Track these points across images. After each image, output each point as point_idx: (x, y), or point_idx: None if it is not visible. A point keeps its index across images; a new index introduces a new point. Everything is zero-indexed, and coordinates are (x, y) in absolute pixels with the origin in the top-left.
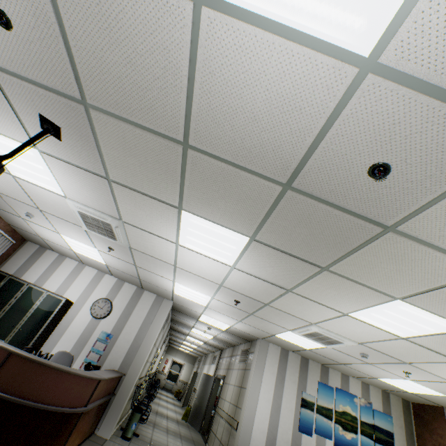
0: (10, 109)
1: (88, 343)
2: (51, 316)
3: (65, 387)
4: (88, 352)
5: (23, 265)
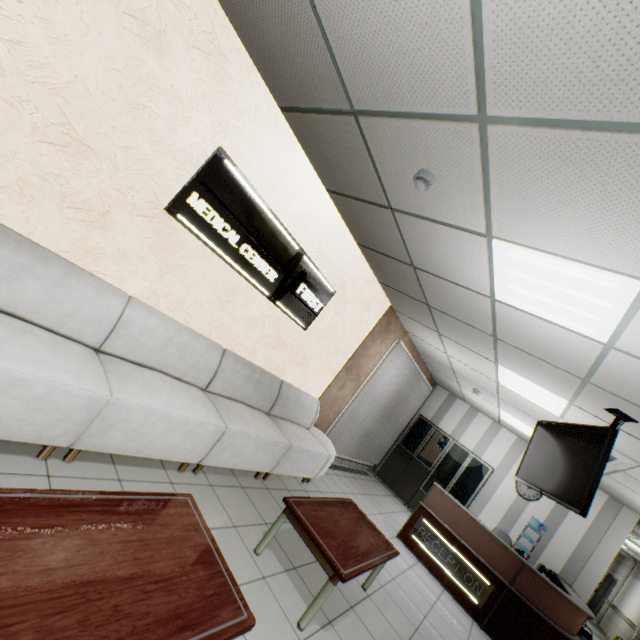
0: (570, 389)
1: (515, 523)
2: (479, 482)
3: (569, 616)
4: (518, 535)
5: (437, 411)
